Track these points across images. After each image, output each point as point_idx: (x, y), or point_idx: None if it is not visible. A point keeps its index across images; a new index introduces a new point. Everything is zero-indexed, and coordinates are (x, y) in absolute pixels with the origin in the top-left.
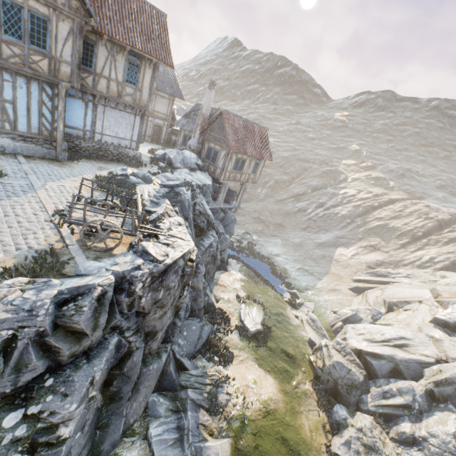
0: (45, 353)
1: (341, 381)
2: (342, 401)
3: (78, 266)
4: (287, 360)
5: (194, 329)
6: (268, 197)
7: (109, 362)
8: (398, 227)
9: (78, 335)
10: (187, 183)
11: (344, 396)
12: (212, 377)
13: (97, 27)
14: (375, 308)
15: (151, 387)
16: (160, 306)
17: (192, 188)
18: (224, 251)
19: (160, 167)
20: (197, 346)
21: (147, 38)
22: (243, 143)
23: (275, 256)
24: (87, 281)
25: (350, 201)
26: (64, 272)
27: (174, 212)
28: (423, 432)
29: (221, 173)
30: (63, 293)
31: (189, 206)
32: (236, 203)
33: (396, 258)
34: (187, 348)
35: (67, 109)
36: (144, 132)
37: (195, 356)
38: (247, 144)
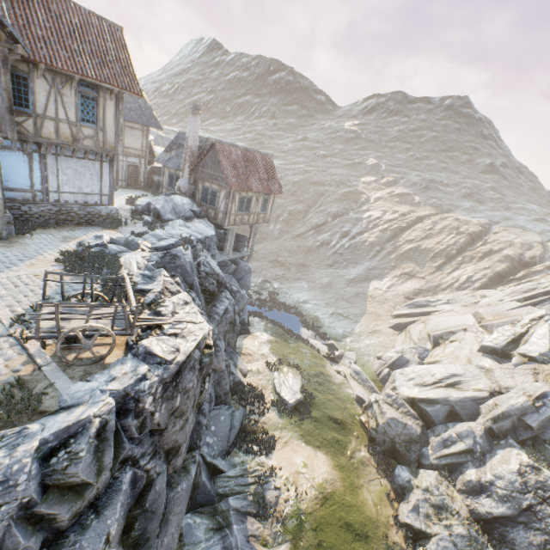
0: (36, 526)
1: (398, 439)
2: (402, 460)
3: (61, 395)
4: (336, 427)
5: (223, 420)
6: (283, 233)
7: (125, 505)
8: (431, 248)
9: (78, 488)
10: (185, 239)
11: (404, 454)
12: (255, 474)
13: (28, 56)
14: (420, 345)
15: (183, 512)
16: (179, 414)
17: (191, 245)
18: (242, 310)
19: (146, 222)
20: (229, 439)
21: (101, 61)
22: (245, 178)
23: (303, 303)
24: (79, 414)
25: (377, 225)
26: (43, 408)
27: (176, 285)
28: (489, 476)
29: (224, 218)
30: (47, 442)
31: (192, 269)
32: (247, 250)
33: (433, 283)
34: (219, 445)
35: (2, 166)
36: (116, 176)
37: (230, 452)
38: (251, 179)
